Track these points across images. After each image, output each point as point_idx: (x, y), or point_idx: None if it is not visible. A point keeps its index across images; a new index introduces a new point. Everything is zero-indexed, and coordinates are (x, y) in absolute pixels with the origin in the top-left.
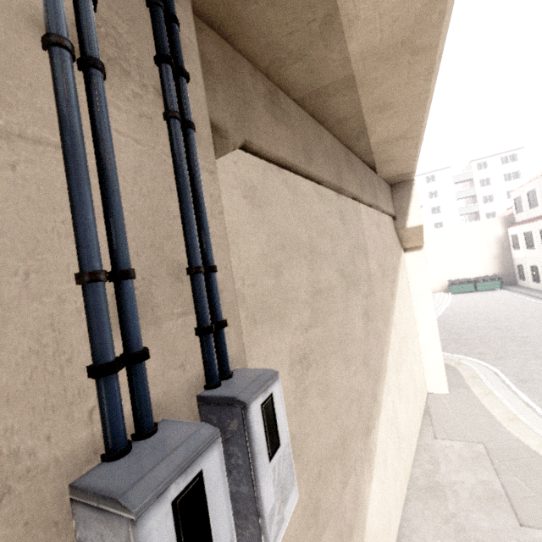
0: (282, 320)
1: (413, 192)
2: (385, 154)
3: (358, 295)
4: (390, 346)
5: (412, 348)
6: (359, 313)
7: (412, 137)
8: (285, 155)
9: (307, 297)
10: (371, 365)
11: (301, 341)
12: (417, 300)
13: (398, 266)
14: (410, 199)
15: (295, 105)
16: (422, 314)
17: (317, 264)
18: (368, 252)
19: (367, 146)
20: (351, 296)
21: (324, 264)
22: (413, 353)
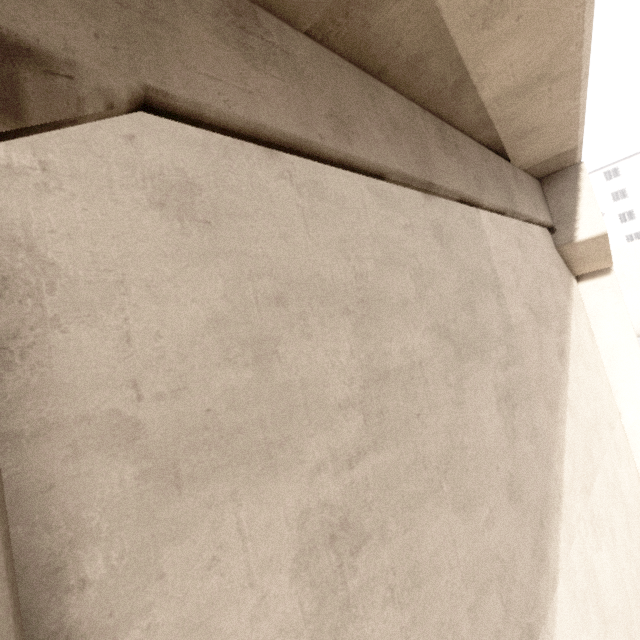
0: (274, 456)
1: (582, 183)
2: (517, 121)
3: (486, 366)
4: (566, 447)
5: (610, 440)
6: (490, 400)
7: (565, 73)
8: (278, 122)
9: (353, 392)
10: (526, 494)
11: (336, 491)
12: (612, 356)
13: (568, 305)
14: (577, 195)
15: (309, 41)
16: (623, 379)
17: (378, 323)
18: (504, 289)
19: (478, 109)
20: (468, 372)
21: (399, 321)
22: (615, 448)
